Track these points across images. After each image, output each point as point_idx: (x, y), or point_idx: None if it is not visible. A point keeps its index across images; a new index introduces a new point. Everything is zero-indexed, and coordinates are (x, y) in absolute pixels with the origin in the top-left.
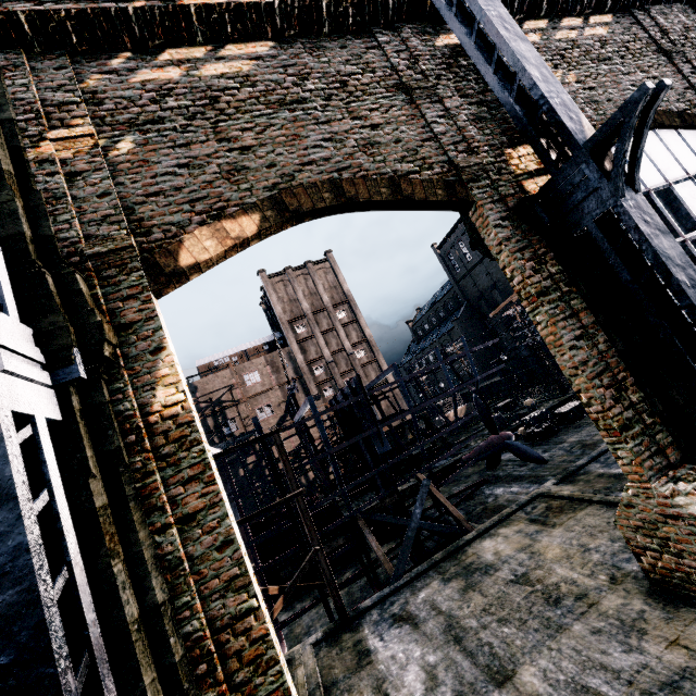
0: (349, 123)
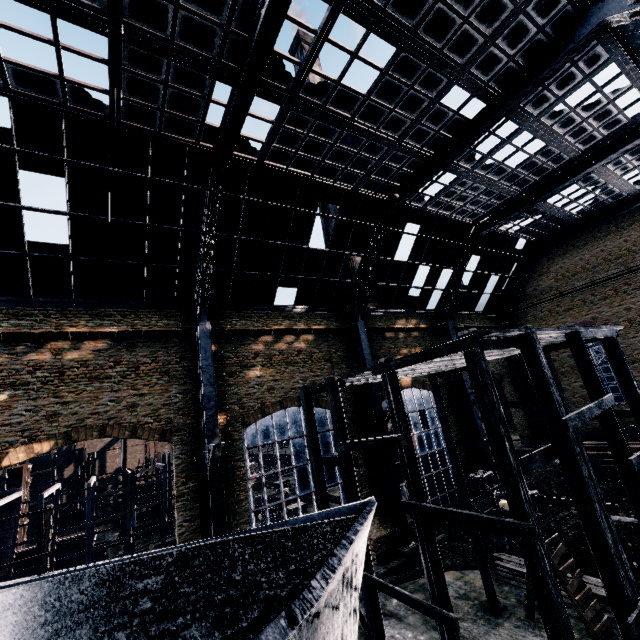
0: (129, 392)
